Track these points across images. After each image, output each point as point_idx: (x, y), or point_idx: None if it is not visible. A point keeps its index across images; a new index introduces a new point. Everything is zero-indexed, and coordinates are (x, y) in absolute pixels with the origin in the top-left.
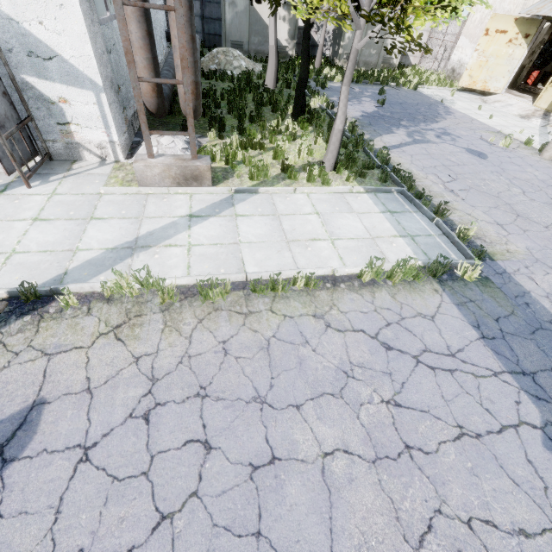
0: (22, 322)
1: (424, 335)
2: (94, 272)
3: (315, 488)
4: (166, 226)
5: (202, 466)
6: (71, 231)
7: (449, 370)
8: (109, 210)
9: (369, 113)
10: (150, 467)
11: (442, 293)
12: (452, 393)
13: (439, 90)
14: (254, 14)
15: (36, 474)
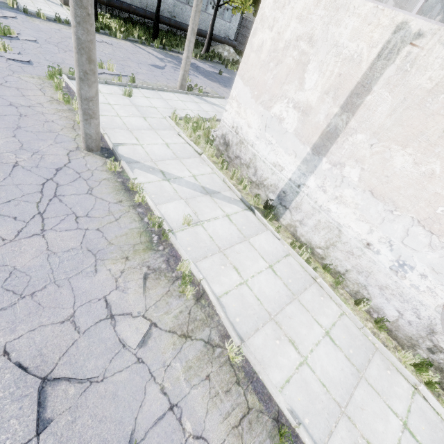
0: None
1: None
2: None
3: None
4: None
5: None
6: None
7: None
8: None
9: (195, 64)
10: None
11: (2, 1)
12: None
13: None
14: None
15: None
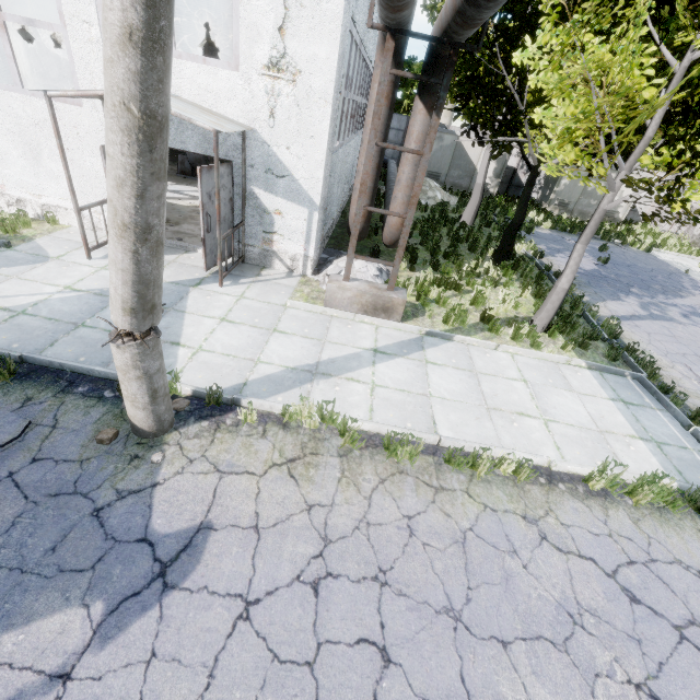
0: (200, 426)
1: (689, 597)
2: (273, 389)
3: None
4: (348, 356)
5: (377, 682)
6: (254, 339)
7: None
8: (292, 325)
9: (587, 271)
10: (316, 657)
11: None
12: None
13: (681, 257)
14: (459, 149)
15: (194, 615)
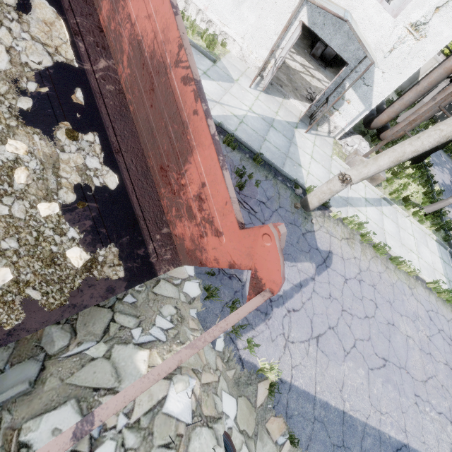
0: (319, 212)
1: (443, 325)
2: (336, 205)
3: (404, 342)
4: (357, 198)
5: (375, 310)
6: (325, 174)
7: (448, 343)
8: (336, 171)
9: (446, 184)
10: (362, 299)
11: None
12: (447, 351)
13: None
14: None
15: (335, 277)
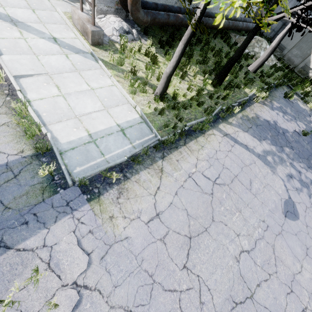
0: None
1: None
2: None
3: None
4: (39, 30)
5: None
6: (18, 5)
7: None
8: (44, 14)
9: (277, 125)
10: None
11: (19, 155)
12: None
13: None
14: (309, 35)
15: None
